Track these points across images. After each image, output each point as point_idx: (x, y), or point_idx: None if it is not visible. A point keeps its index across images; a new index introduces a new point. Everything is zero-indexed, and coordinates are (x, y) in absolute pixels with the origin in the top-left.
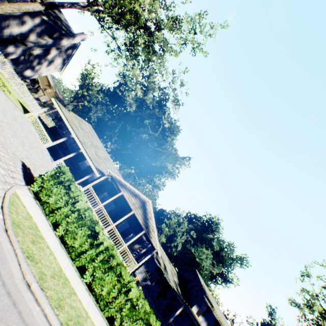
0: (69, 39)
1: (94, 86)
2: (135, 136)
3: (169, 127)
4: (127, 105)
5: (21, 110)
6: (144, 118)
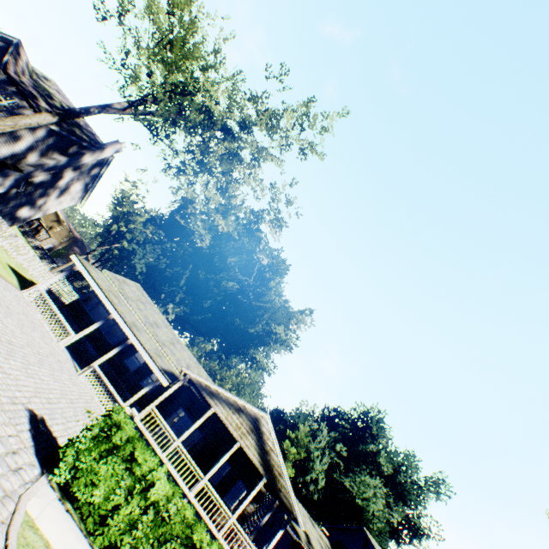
0: (94, 153)
1: (139, 215)
2: (214, 286)
3: (270, 263)
4: (195, 238)
5: (15, 284)
6: (227, 256)
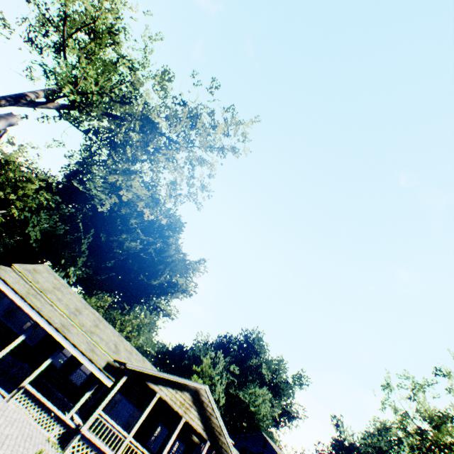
0: None
1: (30, 181)
2: (116, 246)
3: (169, 223)
4: (95, 202)
5: None
6: (129, 218)
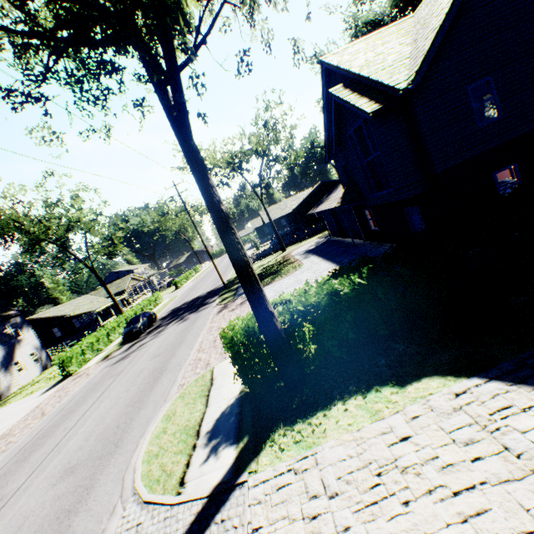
0: None
1: None
2: None
3: None
4: None
5: None
6: None
